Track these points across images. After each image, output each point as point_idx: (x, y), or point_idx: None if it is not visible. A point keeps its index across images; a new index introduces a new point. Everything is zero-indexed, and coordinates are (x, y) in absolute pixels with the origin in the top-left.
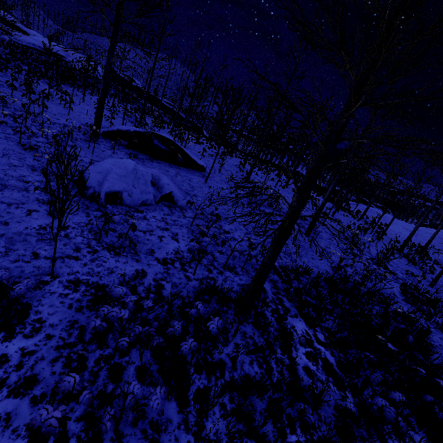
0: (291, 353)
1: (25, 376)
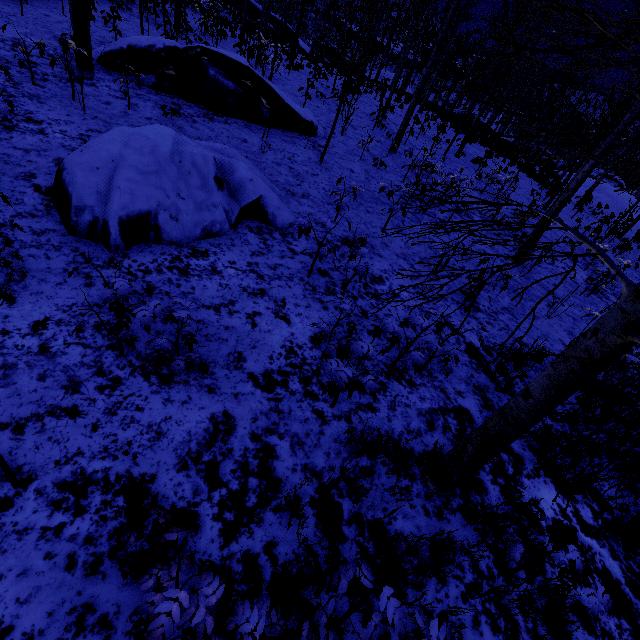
0: (562, 602)
1: None
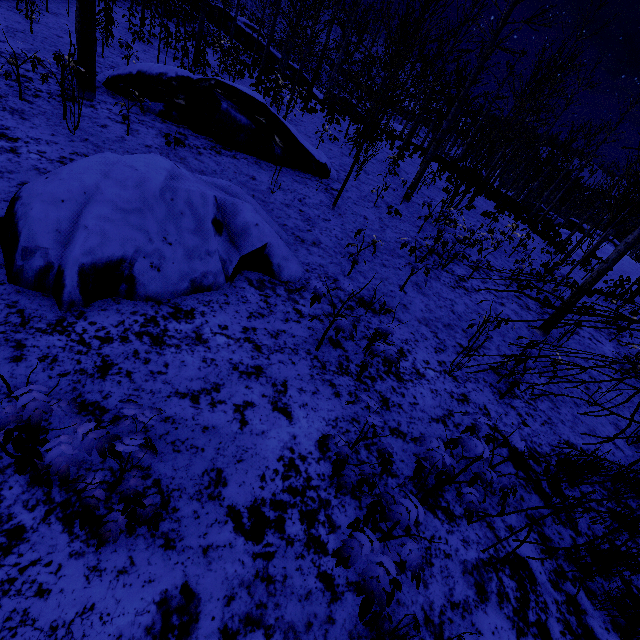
0: None
1: None
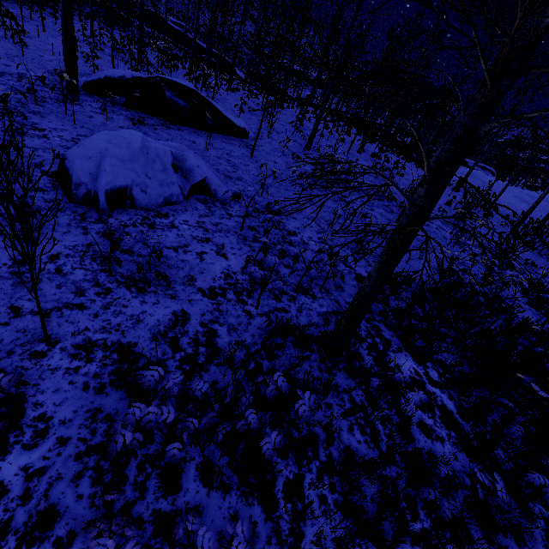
0: (404, 412)
1: (38, 510)
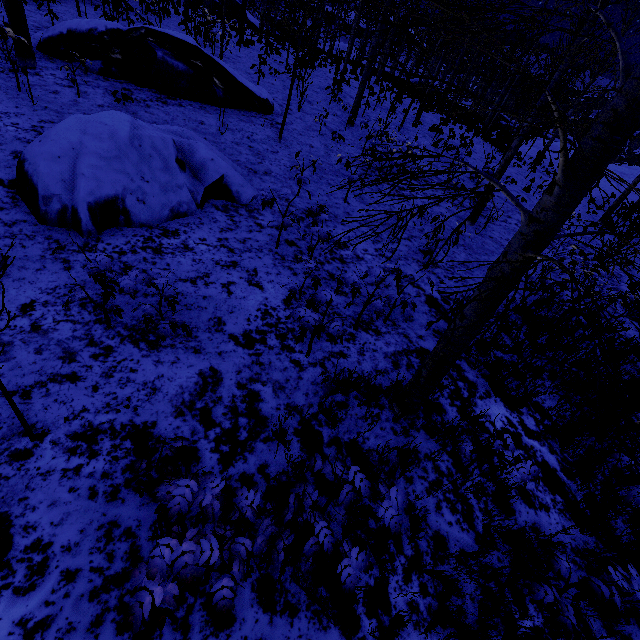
0: (504, 482)
1: None
